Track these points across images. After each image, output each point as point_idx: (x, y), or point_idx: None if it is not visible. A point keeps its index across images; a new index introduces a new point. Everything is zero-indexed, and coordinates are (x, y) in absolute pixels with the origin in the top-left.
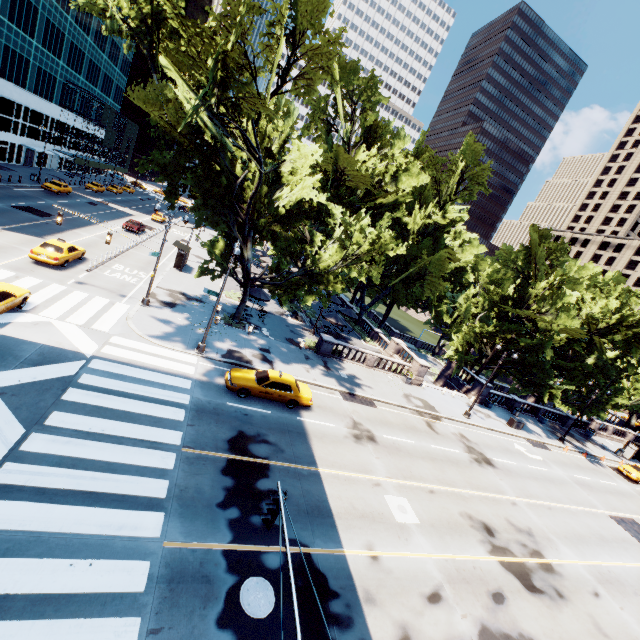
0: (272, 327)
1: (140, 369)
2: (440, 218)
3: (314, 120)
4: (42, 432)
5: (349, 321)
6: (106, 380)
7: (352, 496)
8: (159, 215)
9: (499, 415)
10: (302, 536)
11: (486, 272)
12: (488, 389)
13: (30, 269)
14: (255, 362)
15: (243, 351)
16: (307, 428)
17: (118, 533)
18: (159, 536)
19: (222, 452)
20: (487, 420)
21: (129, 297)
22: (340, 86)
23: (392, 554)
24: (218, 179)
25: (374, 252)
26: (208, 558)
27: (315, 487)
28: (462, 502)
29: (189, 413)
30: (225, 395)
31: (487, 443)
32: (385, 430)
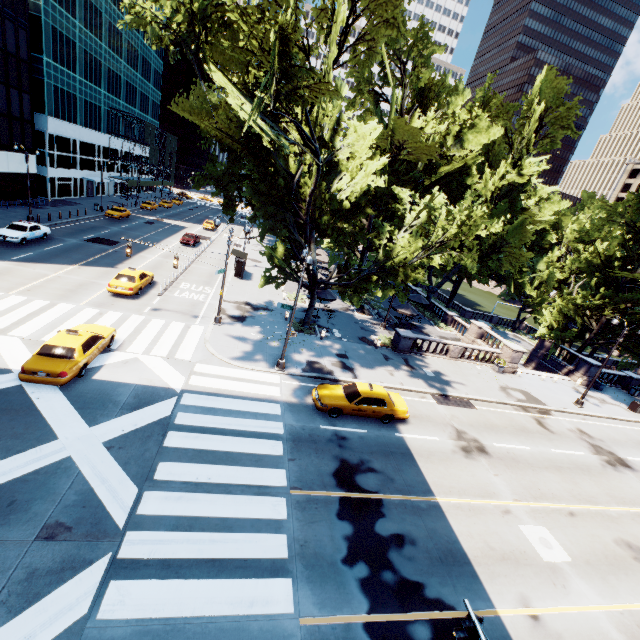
0: (342, 327)
1: (228, 398)
2: (516, 177)
3: (358, 93)
4: (153, 489)
5: (416, 306)
6: (200, 417)
7: (483, 531)
8: (209, 223)
9: (615, 398)
10: (444, 594)
11: (571, 229)
12: (597, 369)
13: (110, 303)
14: (336, 372)
15: (321, 361)
16: (409, 446)
17: (250, 611)
18: (293, 611)
19: (331, 490)
20: (603, 407)
21: (201, 317)
22: (384, 47)
23: (554, 610)
24: (274, 181)
25: (463, 236)
26: (350, 636)
27: (439, 524)
28: (612, 524)
29: (286, 445)
30: (316, 417)
31: (613, 437)
32: (493, 436)
